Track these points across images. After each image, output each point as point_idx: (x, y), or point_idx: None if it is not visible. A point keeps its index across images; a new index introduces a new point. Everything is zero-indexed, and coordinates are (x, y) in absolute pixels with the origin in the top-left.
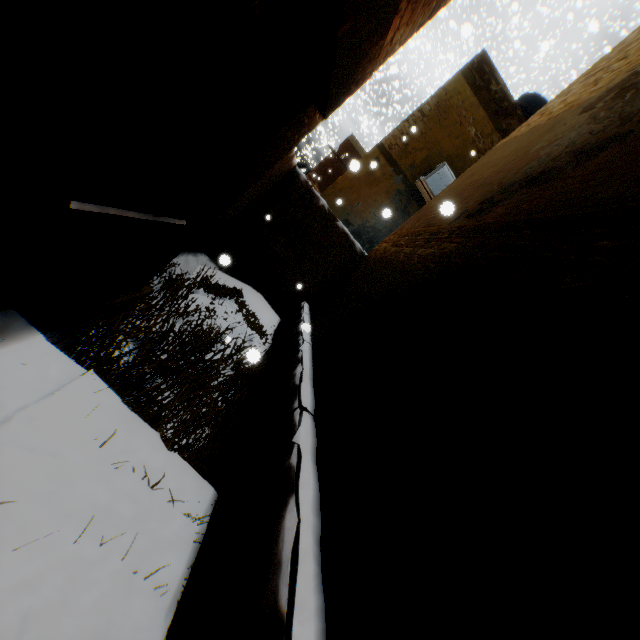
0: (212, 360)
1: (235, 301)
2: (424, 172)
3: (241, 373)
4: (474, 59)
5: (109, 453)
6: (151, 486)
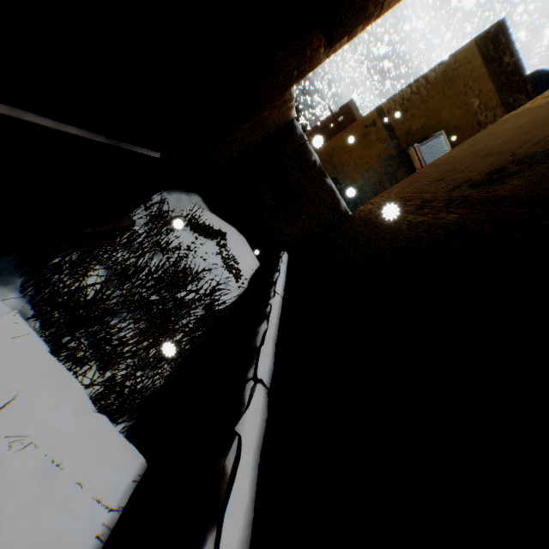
0: (183, 299)
1: (217, 243)
2: (419, 140)
3: (211, 315)
4: (490, 28)
5: (8, 419)
6: (56, 463)
